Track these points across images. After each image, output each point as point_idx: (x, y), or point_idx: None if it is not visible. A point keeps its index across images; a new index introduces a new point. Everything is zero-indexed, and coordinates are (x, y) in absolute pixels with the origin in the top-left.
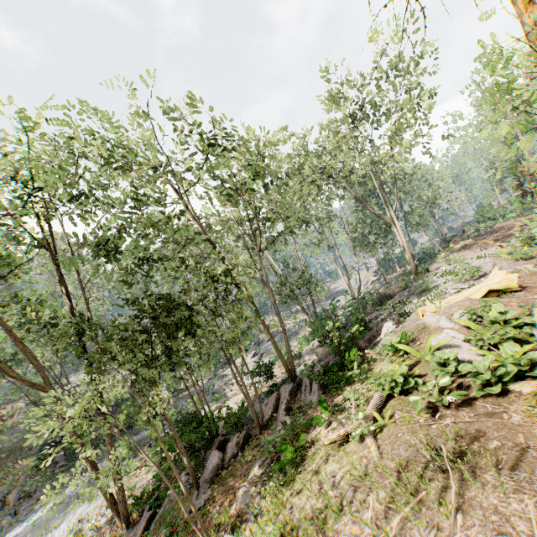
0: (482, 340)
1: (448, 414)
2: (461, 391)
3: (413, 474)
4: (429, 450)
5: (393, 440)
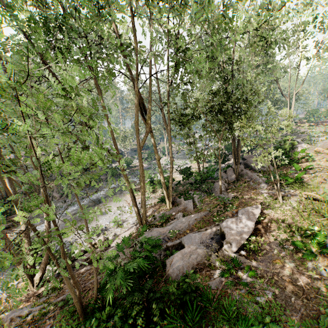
0: None
1: None
2: None
3: None
4: None
5: None
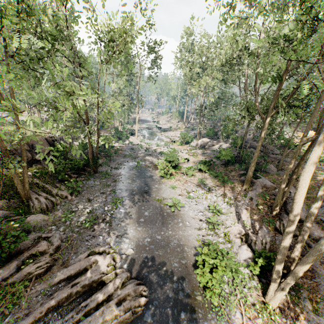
0: None
1: None
2: None
3: None
4: None
5: None
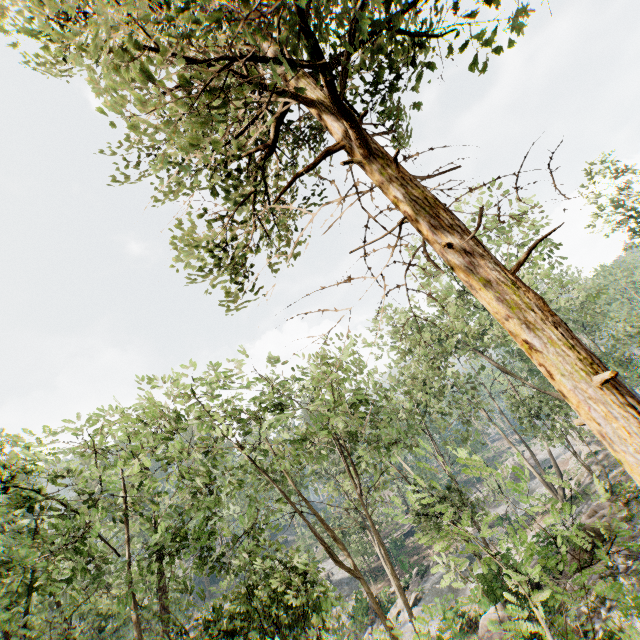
0: None
1: None
2: None
3: None
4: None
5: None
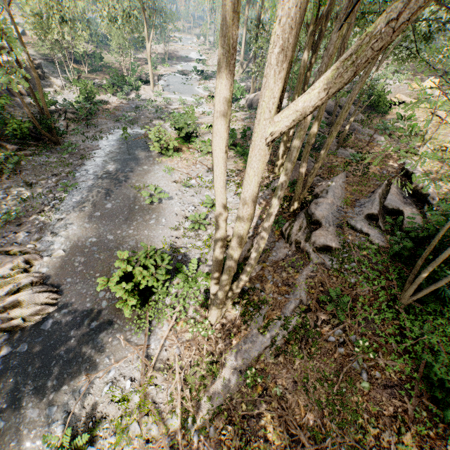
0: None
1: None
2: None
3: None
4: None
5: None
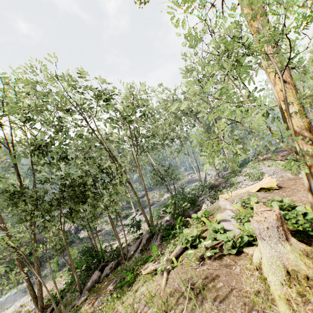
0: (241, 219)
1: (208, 263)
2: (216, 249)
3: (174, 298)
4: (184, 285)
5: (175, 275)
